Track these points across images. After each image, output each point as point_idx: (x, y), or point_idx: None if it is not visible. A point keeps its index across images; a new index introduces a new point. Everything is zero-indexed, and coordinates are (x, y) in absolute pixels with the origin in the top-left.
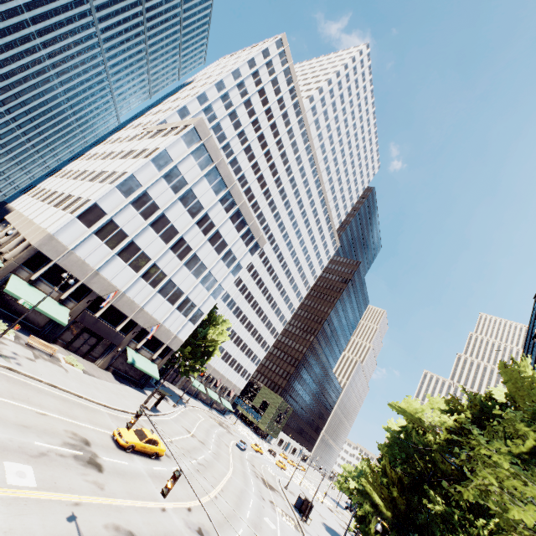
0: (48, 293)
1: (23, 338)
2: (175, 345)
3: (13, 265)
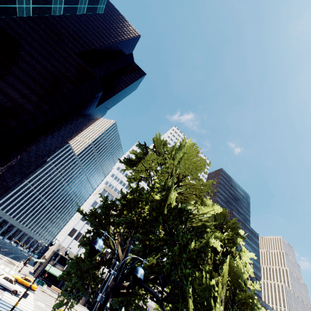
0: (59, 268)
1: (49, 288)
2: None
3: (48, 259)
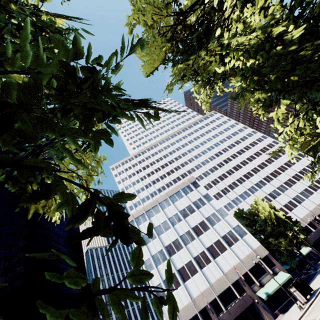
0: None
1: None
2: (262, 252)
3: None
